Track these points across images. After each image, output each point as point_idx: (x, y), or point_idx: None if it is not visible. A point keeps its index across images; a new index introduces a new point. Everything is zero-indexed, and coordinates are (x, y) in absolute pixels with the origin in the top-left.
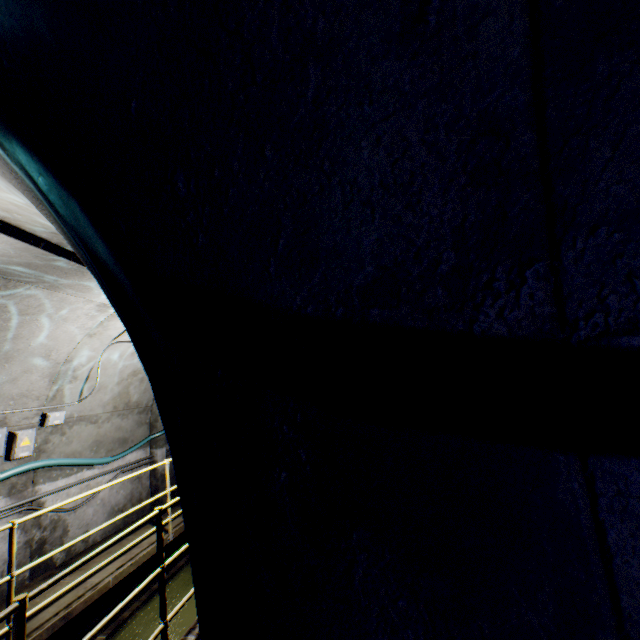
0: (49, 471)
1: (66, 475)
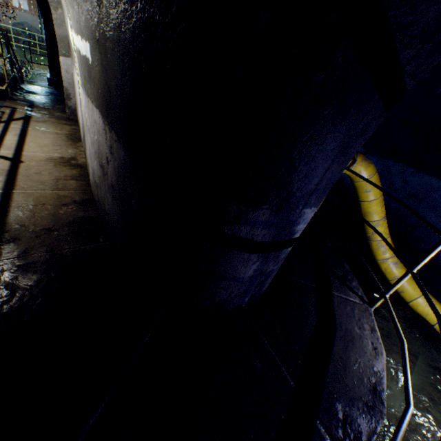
0: None
1: None
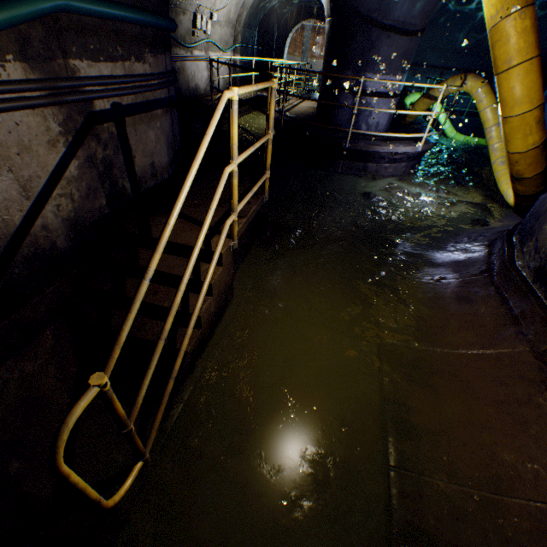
0: (211, 47)
1: (214, 52)
